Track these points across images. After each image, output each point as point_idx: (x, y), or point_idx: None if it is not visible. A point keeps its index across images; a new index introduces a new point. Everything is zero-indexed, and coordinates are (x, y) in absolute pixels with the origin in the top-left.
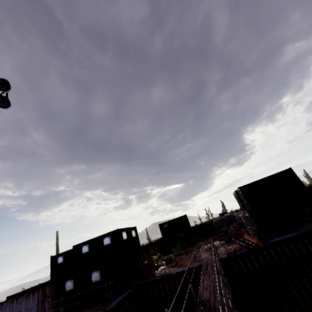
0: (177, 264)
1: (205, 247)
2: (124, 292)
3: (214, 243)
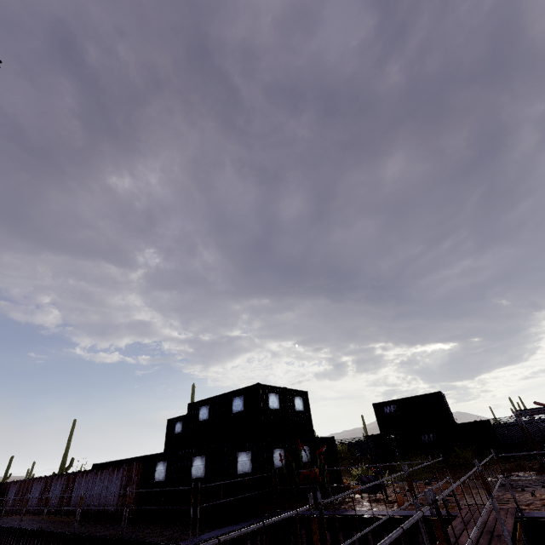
0: (387, 498)
1: (489, 479)
2: (243, 521)
3: (519, 475)
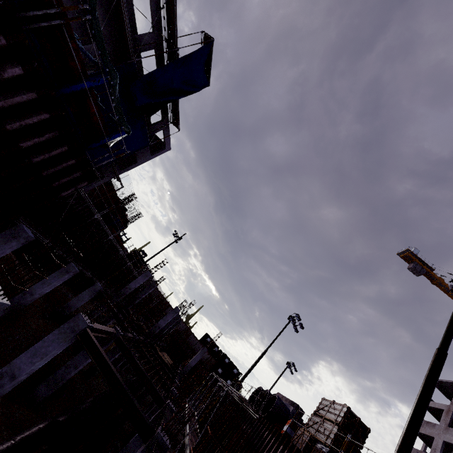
0: None
1: None
2: None
3: None
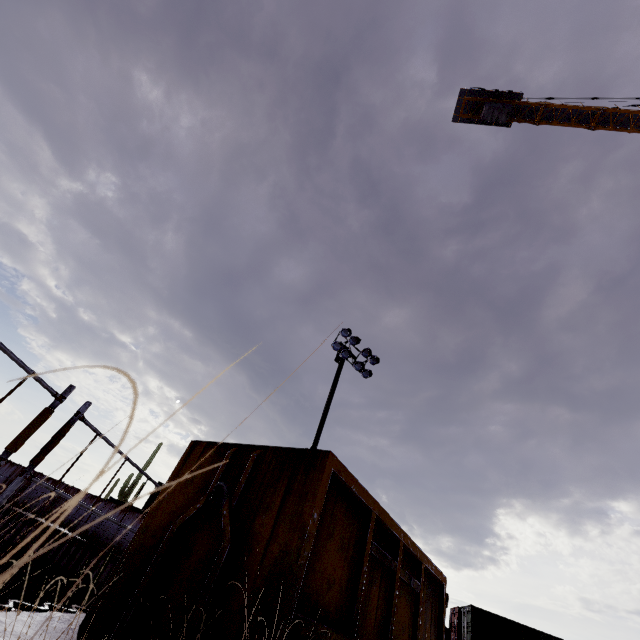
0: None
1: None
2: None
3: None
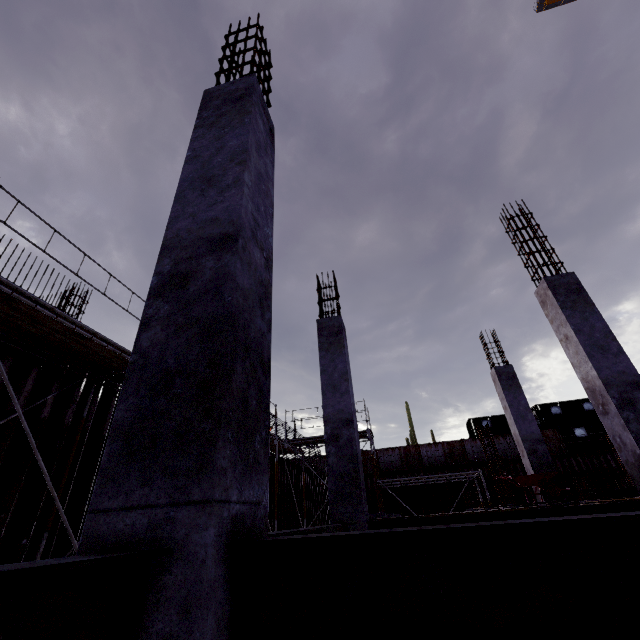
0: None
1: None
2: None
3: None
